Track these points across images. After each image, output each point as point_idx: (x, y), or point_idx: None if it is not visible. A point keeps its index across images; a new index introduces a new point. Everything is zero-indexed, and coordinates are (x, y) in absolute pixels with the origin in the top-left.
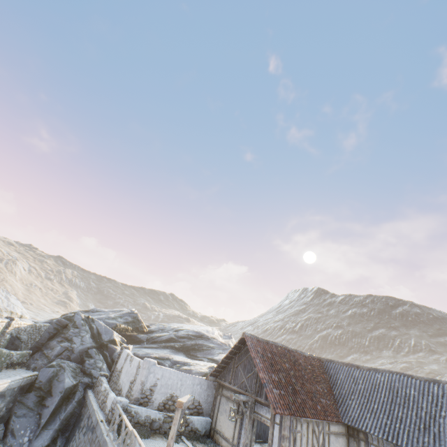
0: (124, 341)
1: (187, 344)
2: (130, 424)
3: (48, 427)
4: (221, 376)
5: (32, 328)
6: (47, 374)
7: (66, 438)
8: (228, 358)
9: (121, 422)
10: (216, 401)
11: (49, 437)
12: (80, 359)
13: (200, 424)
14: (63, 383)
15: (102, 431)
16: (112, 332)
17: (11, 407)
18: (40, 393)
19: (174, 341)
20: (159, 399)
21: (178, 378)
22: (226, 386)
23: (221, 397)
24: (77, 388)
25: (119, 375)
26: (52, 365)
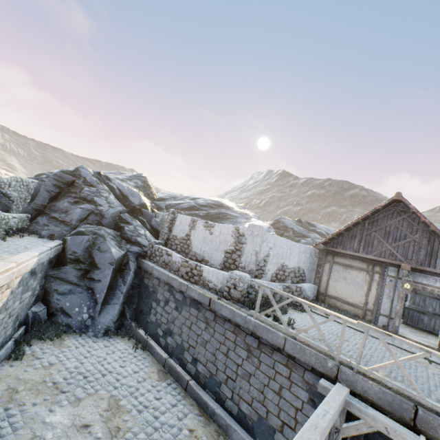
0: (154, 206)
1: (211, 213)
2: (337, 314)
3: (110, 302)
4: (333, 244)
5: (17, 183)
6: (80, 243)
7: (134, 310)
8: (354, 225)
9: (246, 298)
10: (322, 268)
11: (118, 312)
12: (114, 225)
13: (310, 291)
14: (110, 254)
15: (238, 313)
16: (139, 195)
17: (43, 284)
18: (80, 266)
19: (196, 210)
20: (271, 270)
21: (287, 247)
22: (342, 254)
23: (333, 265)
24: (128, 259)
25: (187, 244)
26: (80, 232)
